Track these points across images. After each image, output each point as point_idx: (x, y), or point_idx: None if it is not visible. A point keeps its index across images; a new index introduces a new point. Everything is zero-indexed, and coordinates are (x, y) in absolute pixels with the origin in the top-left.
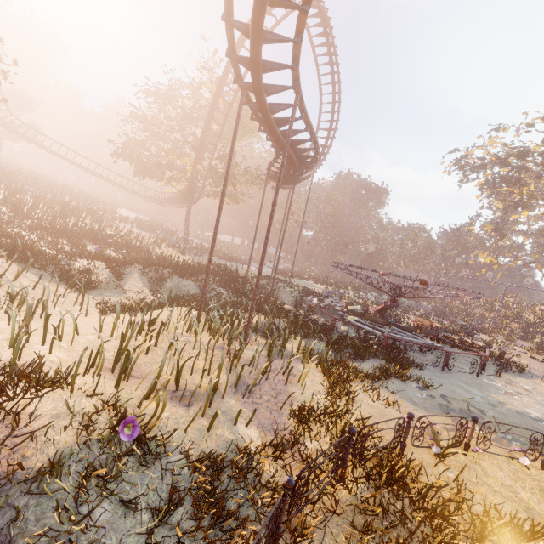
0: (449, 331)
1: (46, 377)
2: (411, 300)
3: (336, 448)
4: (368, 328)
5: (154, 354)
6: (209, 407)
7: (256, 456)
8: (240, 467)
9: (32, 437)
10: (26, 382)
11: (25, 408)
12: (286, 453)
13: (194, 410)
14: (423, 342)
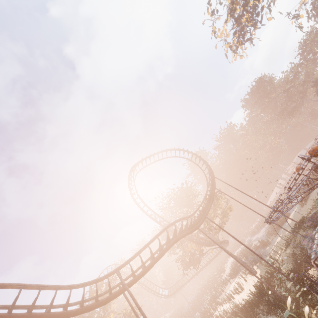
0: None
1: None
2: None
3: None
4: None
5: None
6: None
7: None
8: None
9: None
10: None
11: None
12: None
13: None
14: None
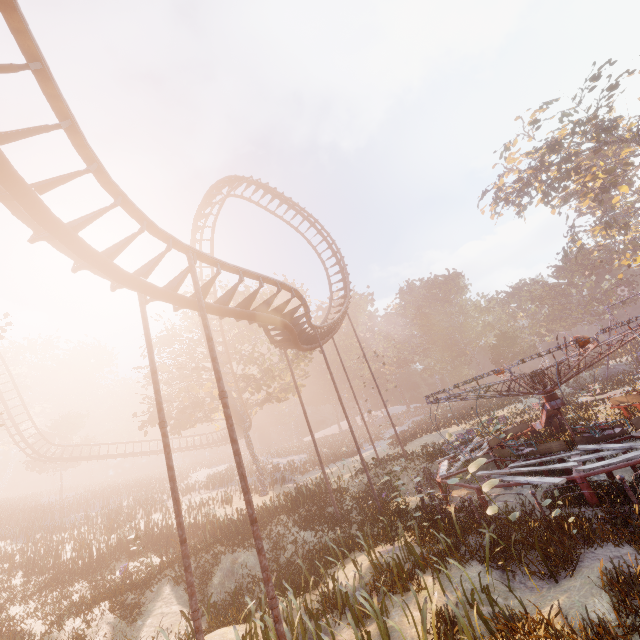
0: None
1: None
2: (592, 369)
3: None
4: (537, 480)
5: None
6: None
7: None
8: None
9: None
10: None
11: None
12: None
13: None
14: None
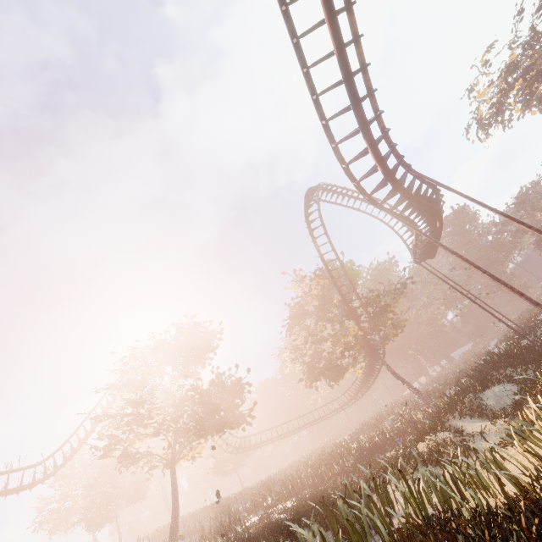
0: None
1: None
2: None
3: None
4: None
5: None
6: None
7: None
8: None
9: None
10: None
11: None
12: None
13: None
14: None
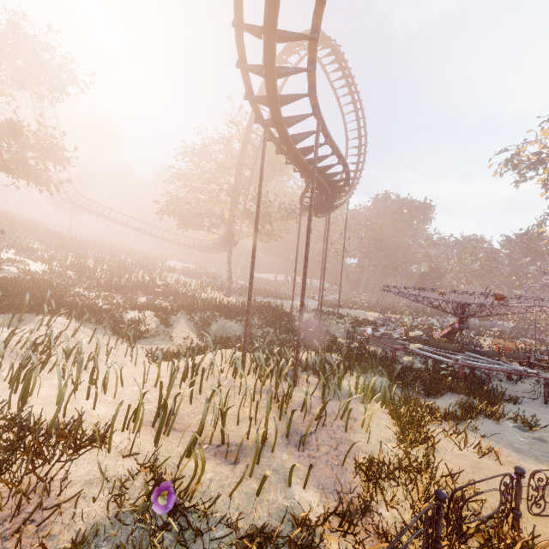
0: (543, 353)
1: (86, 435)
2: (483, 320)
3: (421, 518)
4: (436, 356)
5: (198, 403)
6: (258, 464)
7: (318, 530)
8: (300, 546)
9: (61, 509)
10: (65, 442)
11: (56, 474)
12: (355, 525)
13: (240, 469)
14: (511, 368)
